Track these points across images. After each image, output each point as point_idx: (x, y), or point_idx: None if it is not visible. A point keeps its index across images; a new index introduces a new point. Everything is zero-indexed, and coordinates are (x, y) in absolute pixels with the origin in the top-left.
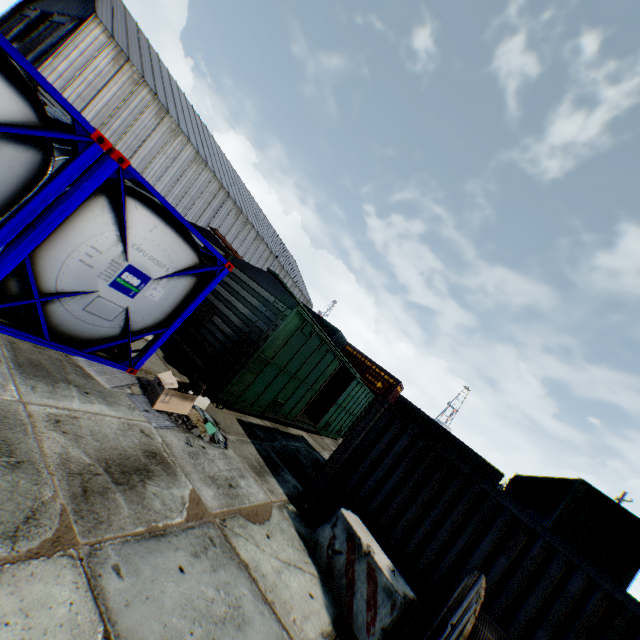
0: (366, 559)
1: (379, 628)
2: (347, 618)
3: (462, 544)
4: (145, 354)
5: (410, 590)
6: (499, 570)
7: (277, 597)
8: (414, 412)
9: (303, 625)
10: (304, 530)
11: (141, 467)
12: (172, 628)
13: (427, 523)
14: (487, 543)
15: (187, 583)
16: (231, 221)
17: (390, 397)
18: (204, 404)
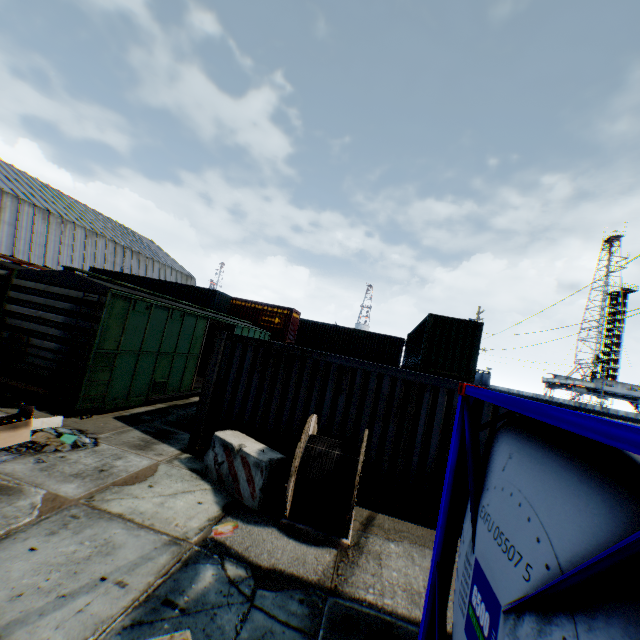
0: (239, 455)
1: (258, 491)
2: (240, 500)
3: (314, 404)
4: None
5: (279, 455)
6: (342, 406)
7: (158, 519)
8: (321, 328)
9: (187, 524)
10: (199, 465)
11: None
12: (23, 586)
13: (288, 405)
14: (329, 394)
15: (42, 554)
16: (43, 228)
17: (291, 326)
18: (58, 423)
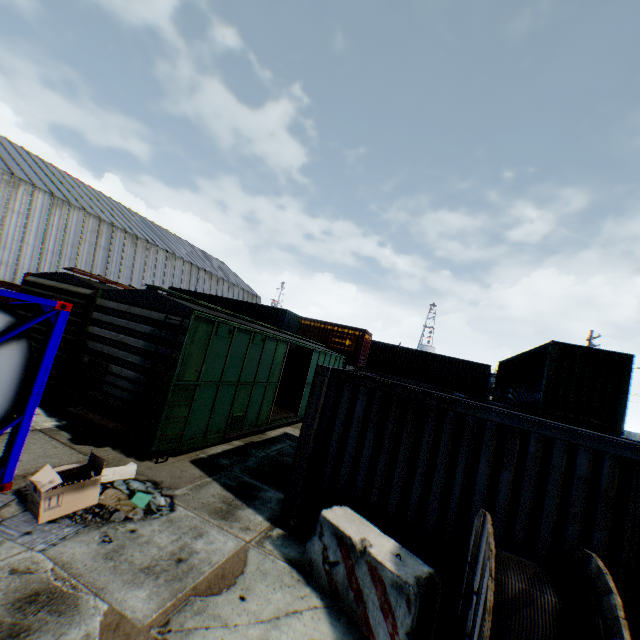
0: (364, 559)
1: (404, 635)
2: (369, 637)
3: (461, 480)
4: (9, 460)
5: (424, 566)
6: (506, 488)
7: None
8: (392, 350)
9: None
10: (297, 552)
11: (3, 635)
12: None
13: (418, 476)
14: (484, 466)
15: None
16: (131, 252)
17: (363, 349)
18: (130, 472)
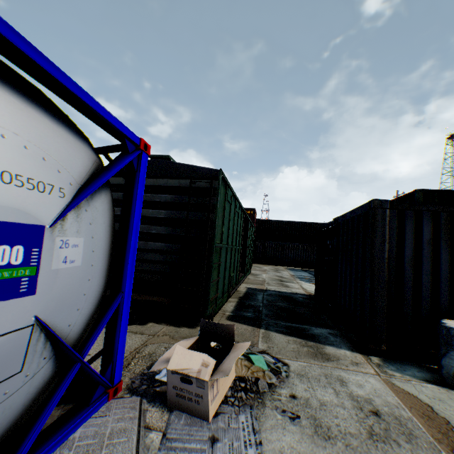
0: None
1: None
2: None
3: None
4: (115, 354)
5: None
6: None
7: None
8: (266, 224)
9: None
10: (416, 372)
11: None
12: None
13: None
14: None
15: None
16: None
17: (254, 223)
18: None
